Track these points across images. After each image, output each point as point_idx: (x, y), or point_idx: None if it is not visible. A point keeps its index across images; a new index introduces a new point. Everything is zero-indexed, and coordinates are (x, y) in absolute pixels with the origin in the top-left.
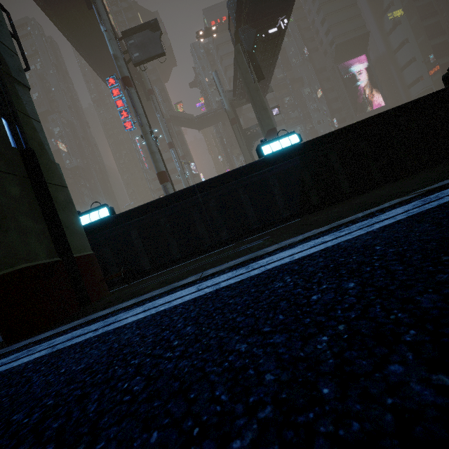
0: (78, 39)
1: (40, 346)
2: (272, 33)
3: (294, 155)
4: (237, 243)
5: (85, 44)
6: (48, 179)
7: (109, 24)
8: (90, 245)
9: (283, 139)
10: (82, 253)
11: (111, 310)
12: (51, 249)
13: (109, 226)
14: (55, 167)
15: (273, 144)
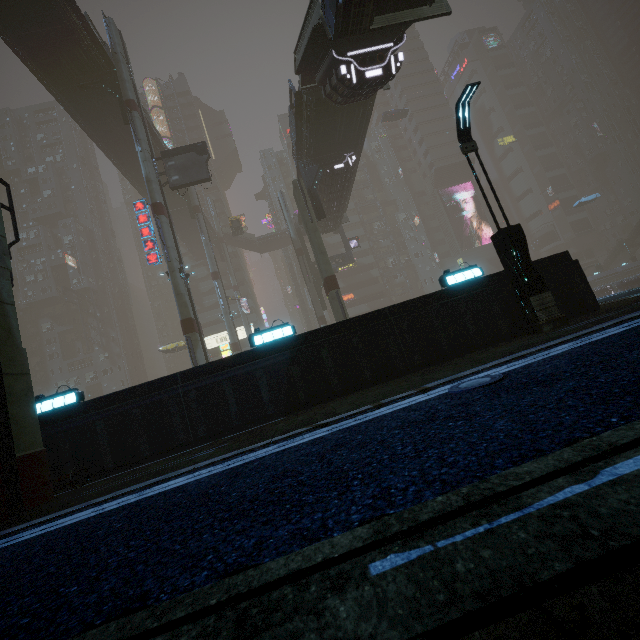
0: (110, 146)
1: None
2: (338, 169)
3: (287, 347)
4: (214, 441)
5: (119, 152)
6: (8, 369)
7: (147, 143)
8: (47, 437)
9: (276, 330)
10: (29, 451)
11: (25, 525)
12: None
13: (74, 414)
14: (20, 353)
15: (265, 335)
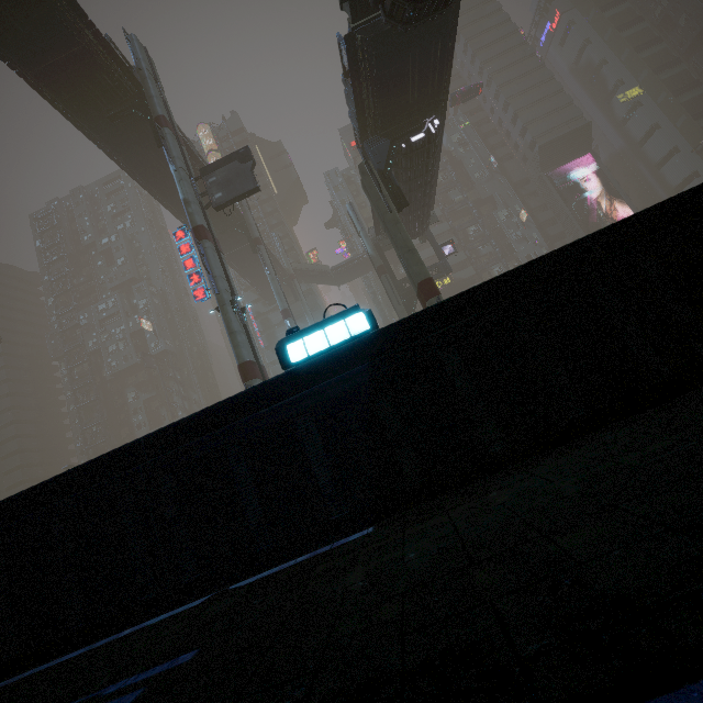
0: (156, 186)
1: None
2: (417, 141)
3: (359, 359)
4: (212, 595)
5: (166, 191)
6: None
7: (183, 161)
8: None
9: (333, 324)
10: None
11: None
12: None
13: None
14: None
15: (310, 339)
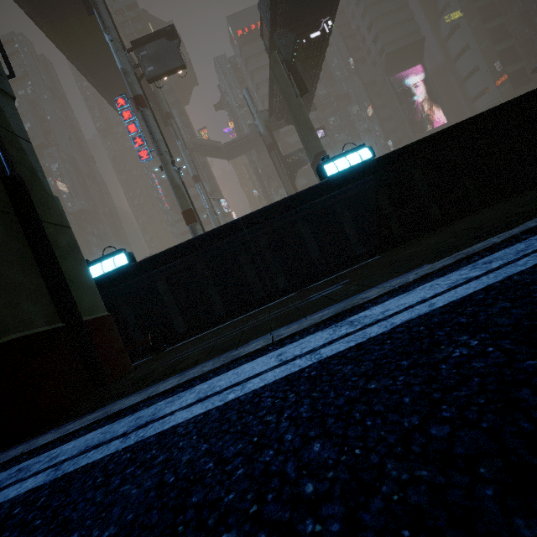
0: (77, 54)
1: (36, 462)
2: (314, 38)
3: (366, 174)
4: (299, 291)
5: (86, 60)
6: (44, 216)
7: (115, 32)
8: (104, 304)
9: (350, 154)
10: (94, 315)
11: (142, 397)
12: (51, 311)
13: (129, 277)
14: (53, 201)
15: (338, 162)
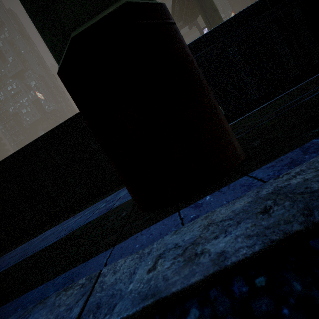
0: None
1: None
2: None
3: None
4: None
5: None
6: None
7: None
8: None
9: None
10: None
11: None
12: None
13: None
14: None
15: None
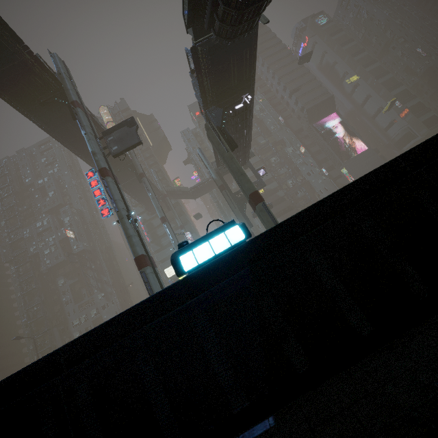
0: (73, 145)
1: None
2: (239, 108)
3: (240, 263)
4: None
5: (80, 147)
6: None
7: (90, 128)
8: None
9: (215, 237)
10: None
11: None
12: None
13: None
14: None
15: (198, 250)
